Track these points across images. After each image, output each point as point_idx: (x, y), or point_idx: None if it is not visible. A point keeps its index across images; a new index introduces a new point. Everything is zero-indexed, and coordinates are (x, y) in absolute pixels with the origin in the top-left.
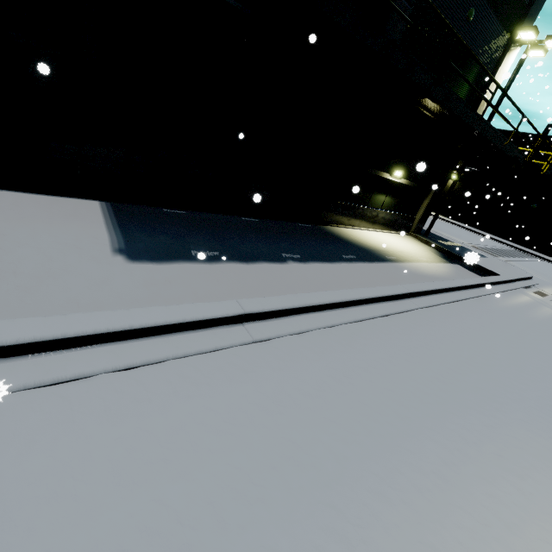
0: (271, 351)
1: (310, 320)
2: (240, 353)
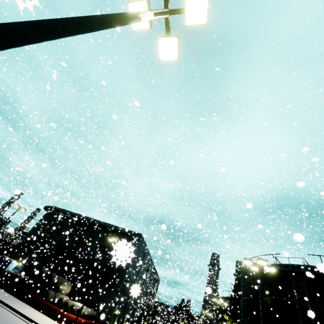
0: None
1: None
2: None
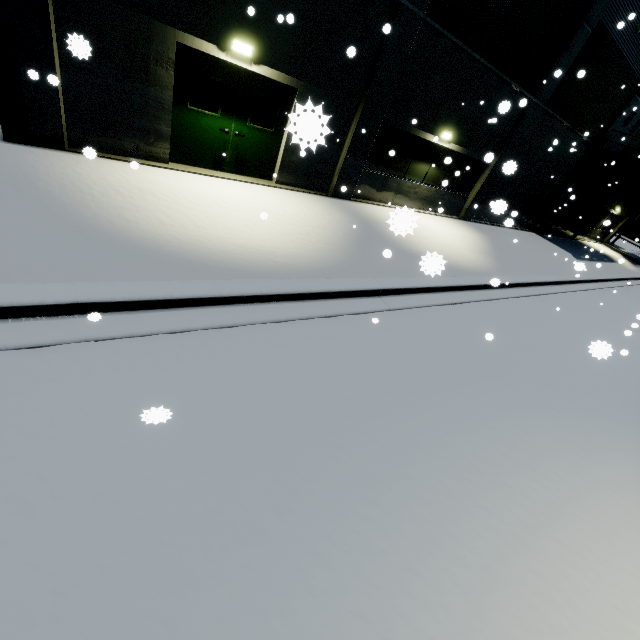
0: (635, 288)
1: (633, 282)
2: (631, 287)
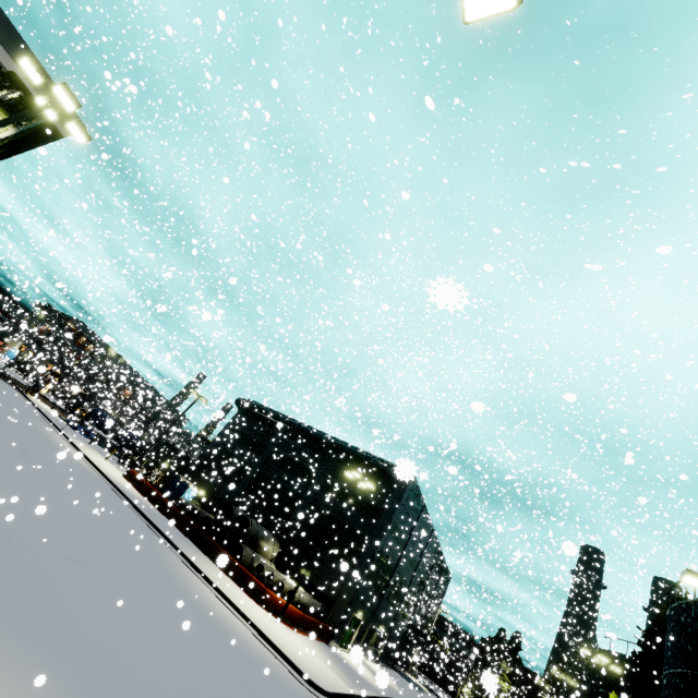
0: None
1: None
2: None
